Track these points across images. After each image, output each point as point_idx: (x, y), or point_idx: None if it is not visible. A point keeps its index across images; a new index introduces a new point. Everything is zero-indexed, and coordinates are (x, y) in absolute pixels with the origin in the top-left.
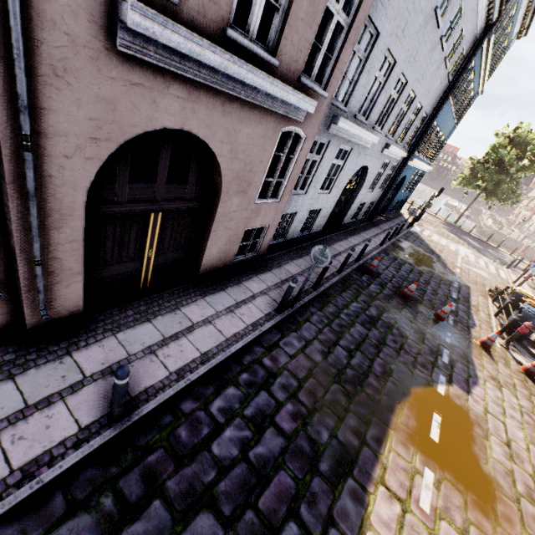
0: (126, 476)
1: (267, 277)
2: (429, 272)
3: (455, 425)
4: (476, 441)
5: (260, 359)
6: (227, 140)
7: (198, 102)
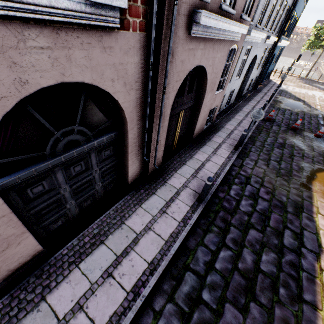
0: (215, 221)
1: (220, 134)
2: (302, 112)
3: None
4: None
5: (238, 172)
6: (211, 64)
7: (206, 48)
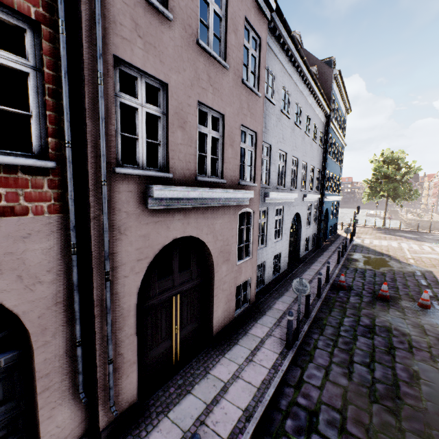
0: None
1: (265, 321)
2: (389, 271)
3: None
4: None
5: (294, 399)
6: (210, 231)
7: (189, 217)
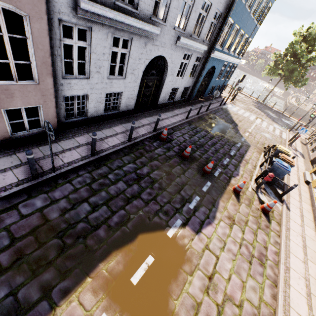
0: None
1: (48, 148)
2: (220, 137)
3: (165, 264)
4: (178, 278)
5: None
6: None
7: None
